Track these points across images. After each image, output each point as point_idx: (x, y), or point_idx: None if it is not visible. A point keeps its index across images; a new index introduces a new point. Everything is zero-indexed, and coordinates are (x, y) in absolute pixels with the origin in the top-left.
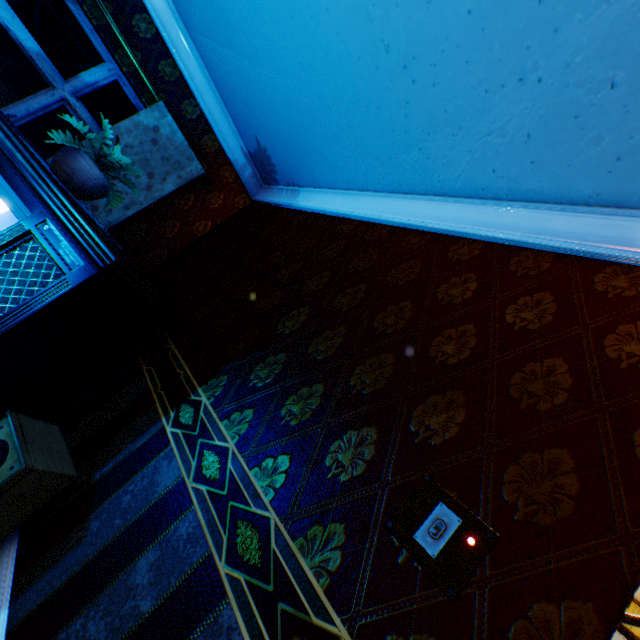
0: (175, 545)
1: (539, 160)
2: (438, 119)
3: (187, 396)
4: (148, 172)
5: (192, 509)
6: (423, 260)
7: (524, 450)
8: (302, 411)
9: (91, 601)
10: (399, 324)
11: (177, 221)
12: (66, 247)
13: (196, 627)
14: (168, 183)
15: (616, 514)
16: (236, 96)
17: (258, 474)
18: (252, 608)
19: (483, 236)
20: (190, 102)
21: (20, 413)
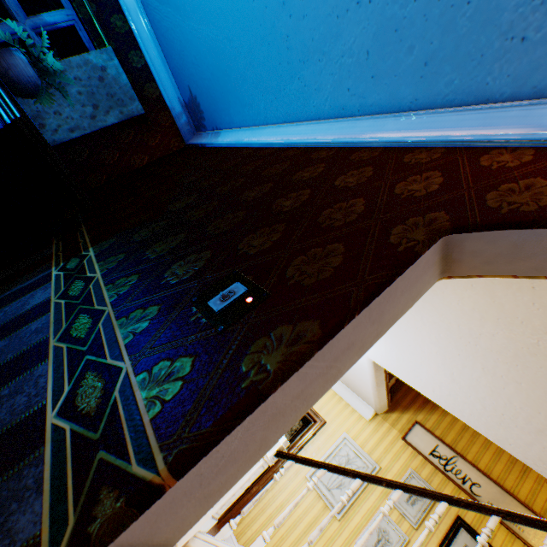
0: (23, 336)
1: (377, 74)
2: (309, 48)
3: (79, 253)
4: (93, 104)
5: (48, 314)
6: (293, 161)
7: (313, 248)
8: (162, 250)
9: None
10: (258, 196)
11: (117, 151)
12: None
13: (13, 379)
14: (111, 116)
15: (360, 272)
16: (173, 50)
17: (110, 288)
18: (64, 362)
19: (339, 143)
20: (136, 53)
21: None
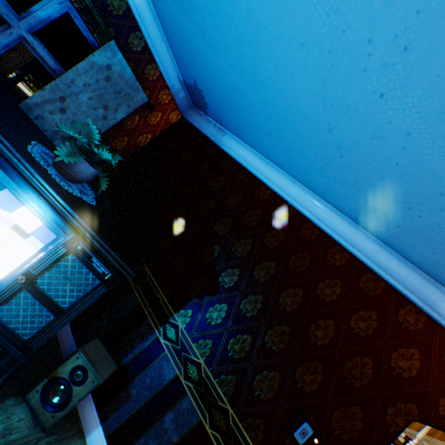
0: (182, 412)
1: (399, 236)
2: (348, 181)
3: (168, 318)
4: (103, 105)
5: (187, 395)
6: (312, 255)
7: (343, 404)
8: (240, 351)
9: (146, 431)
10: (294, 306)
11: (125, 137)
12: (96, 261)
13: None
14: (119, 112)
15: (371, 441)
16: (181, 44)
17: (219, 384)
18: None
19: (350, 251)
20: (136, 34)
21: (83, 345)
